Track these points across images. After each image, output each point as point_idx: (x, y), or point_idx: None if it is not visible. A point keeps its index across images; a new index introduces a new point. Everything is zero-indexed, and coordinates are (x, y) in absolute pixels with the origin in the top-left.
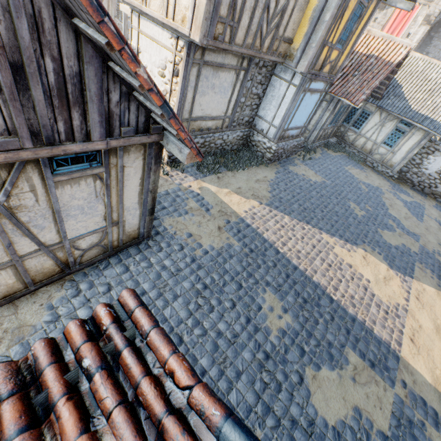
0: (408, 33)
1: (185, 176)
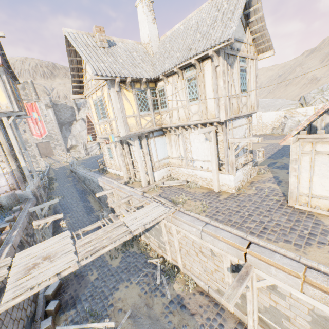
0: (44, 115)
1: (259, 169)
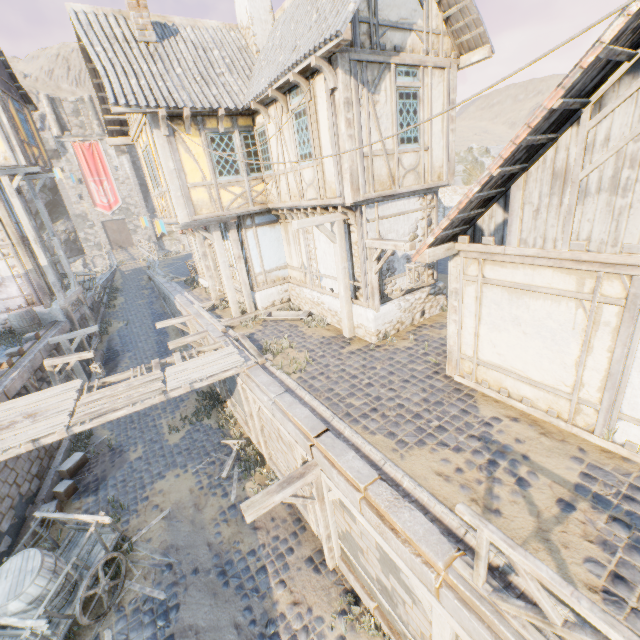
0: (114, 167)
1: None
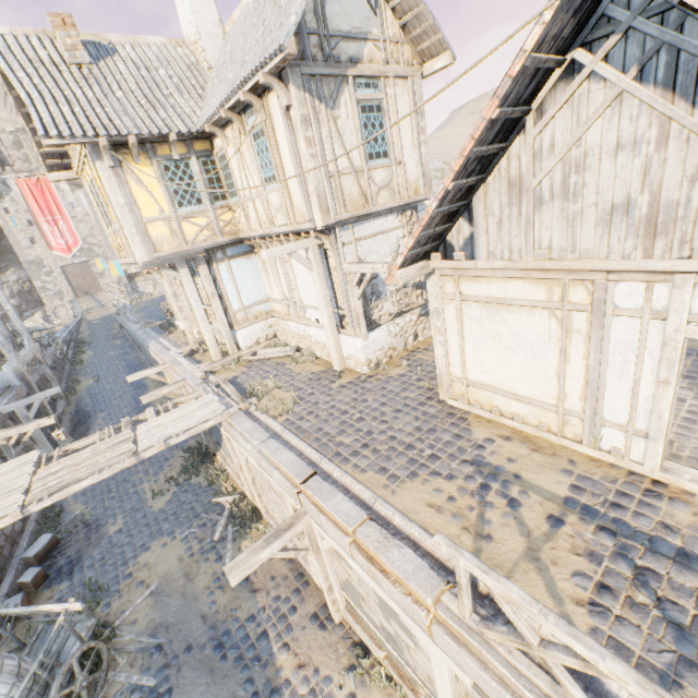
0: (69, 203)
1: None
